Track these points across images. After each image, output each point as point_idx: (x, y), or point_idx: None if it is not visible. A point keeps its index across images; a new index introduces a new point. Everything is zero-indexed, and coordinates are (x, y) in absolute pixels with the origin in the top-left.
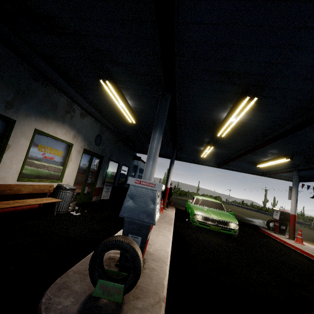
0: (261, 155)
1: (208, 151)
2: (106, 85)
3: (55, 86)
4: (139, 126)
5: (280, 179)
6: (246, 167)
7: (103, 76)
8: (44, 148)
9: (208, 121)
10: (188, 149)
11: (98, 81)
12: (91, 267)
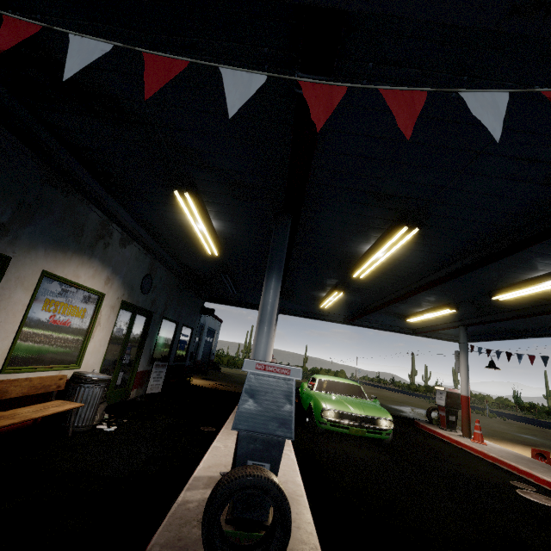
0: (413, 304)
1: (333, 298)
2: (182, 198)
3: (85, 194)
4: (222, 260)
5: (439, 339)
6: (389, 321)
7: (181, 185)
8: (54, 306)
9: (341, 256)
10: (300, 295)
11: (167, 190)
12: (208, 531)
